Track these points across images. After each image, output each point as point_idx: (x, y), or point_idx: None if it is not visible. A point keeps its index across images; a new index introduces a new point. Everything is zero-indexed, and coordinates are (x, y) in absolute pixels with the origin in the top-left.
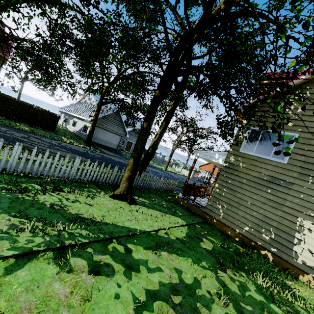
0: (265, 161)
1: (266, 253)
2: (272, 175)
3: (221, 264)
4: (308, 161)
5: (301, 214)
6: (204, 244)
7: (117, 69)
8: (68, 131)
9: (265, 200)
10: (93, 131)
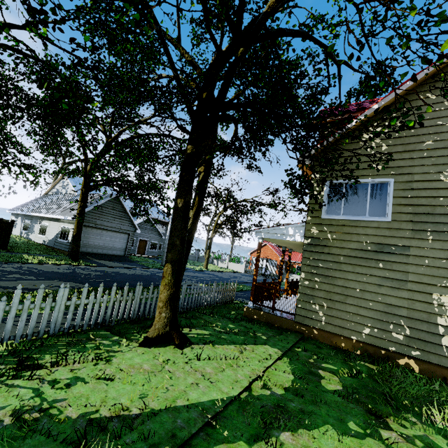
0: (362, 223)
1: (407, 362)
2: (377, 242)
3: (372, 413)
4: (418, 212)
5: (435, 287)
6: (327, 381)
7: (105, 135)
8: (33, 244)
9: (379, 280)
10: (80, 234)
